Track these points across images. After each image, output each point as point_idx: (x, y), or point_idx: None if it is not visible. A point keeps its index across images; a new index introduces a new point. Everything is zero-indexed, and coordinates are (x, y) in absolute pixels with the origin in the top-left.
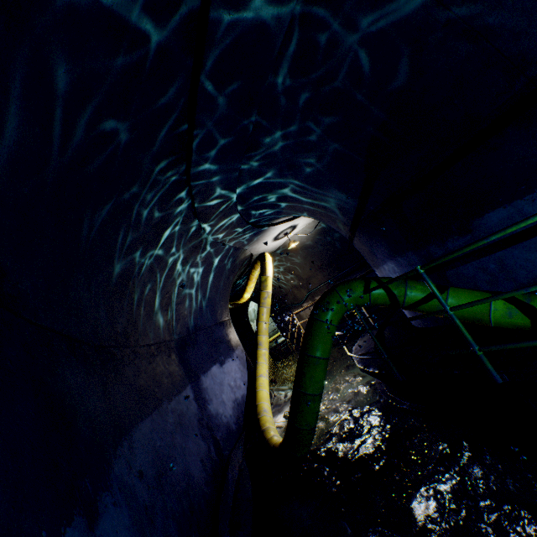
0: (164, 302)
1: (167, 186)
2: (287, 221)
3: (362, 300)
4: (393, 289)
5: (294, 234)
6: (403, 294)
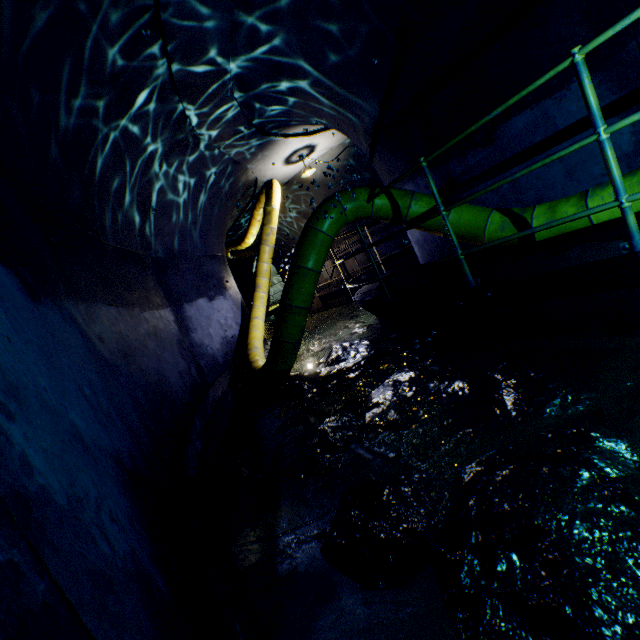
0: (135, 205)
1: (126, 12)
2: (303, 135)
3: (364, 211)
4: (399, 200)
5: (312, 159)
6: (407, 206)
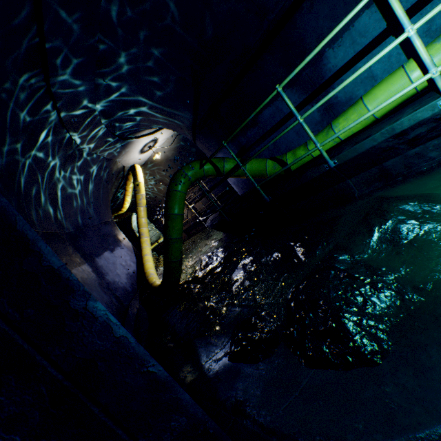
0: (48, 202)
1: (29, 92)
2: (148, 134)
3: (200, 174)
4: (217, 164)
5: (157, 147)
6: (223, 166)
